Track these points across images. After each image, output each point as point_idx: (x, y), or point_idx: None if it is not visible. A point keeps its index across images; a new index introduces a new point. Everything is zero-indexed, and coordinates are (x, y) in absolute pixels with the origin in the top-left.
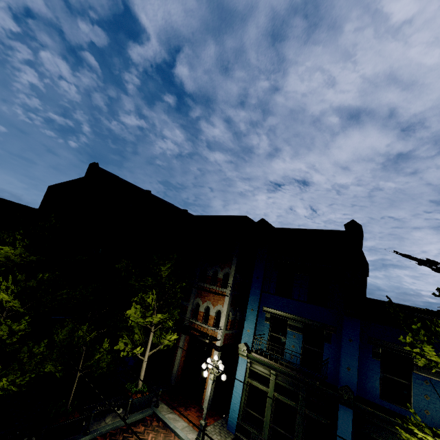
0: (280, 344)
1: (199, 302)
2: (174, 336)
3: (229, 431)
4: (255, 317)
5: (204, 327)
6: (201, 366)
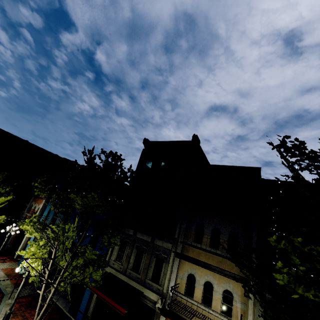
0: (55, 221)
1: (33, 204)
2: (3, 217)
3: (18, 265)
4: (49, 208)
5: (23, 214)
6: (7, 229)
